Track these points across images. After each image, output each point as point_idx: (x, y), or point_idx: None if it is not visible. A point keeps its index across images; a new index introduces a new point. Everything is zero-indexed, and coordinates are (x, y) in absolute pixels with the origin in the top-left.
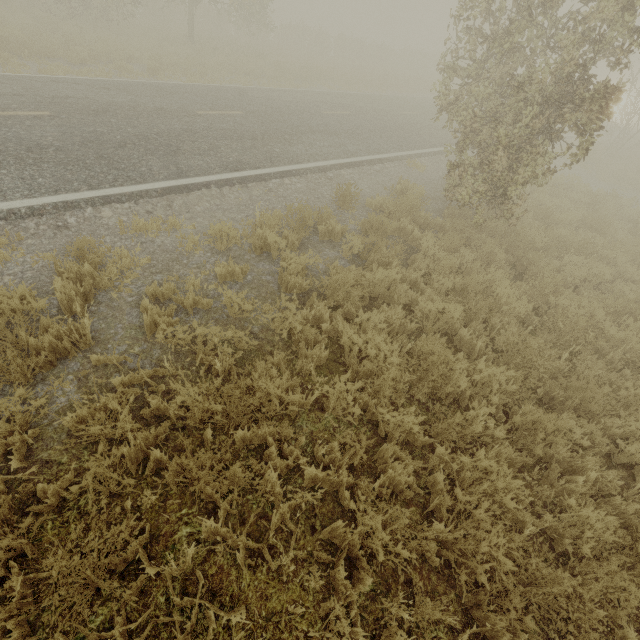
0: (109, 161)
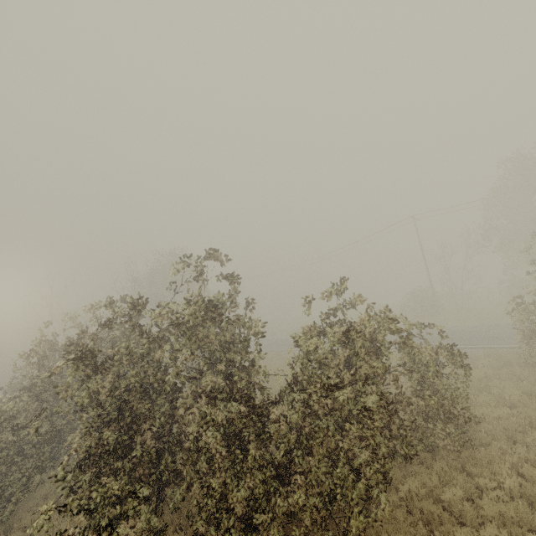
0: (432, 342)
